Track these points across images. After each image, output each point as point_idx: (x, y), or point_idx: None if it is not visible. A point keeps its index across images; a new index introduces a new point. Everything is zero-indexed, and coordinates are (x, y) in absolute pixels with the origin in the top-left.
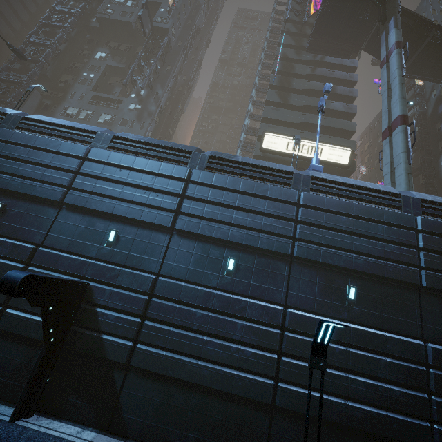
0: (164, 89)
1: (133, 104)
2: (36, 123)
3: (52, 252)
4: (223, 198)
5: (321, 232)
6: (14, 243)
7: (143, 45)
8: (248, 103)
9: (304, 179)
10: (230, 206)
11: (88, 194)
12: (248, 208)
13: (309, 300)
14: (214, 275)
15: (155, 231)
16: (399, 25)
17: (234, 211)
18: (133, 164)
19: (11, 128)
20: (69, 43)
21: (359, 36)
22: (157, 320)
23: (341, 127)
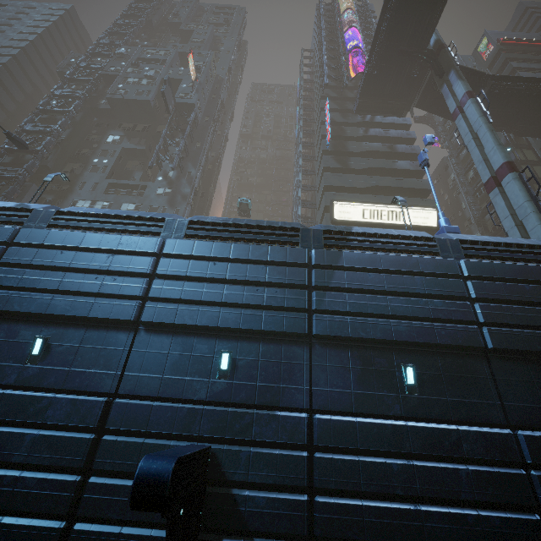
0: (197, 168)
1: (161, 188)
2: (76, 217)
3: (138, 403)
4: (365, 282)
5: (509, 309)
6: (72, 399)
7: (167, 122)
8: (298, 173)
9: (452, 244)
10: (378, 292)
11: (175, 303)
12: (404, 291)
13: (536, 410)
14: (392, 397)
15: (285, 342)
16: (463, 77)
17: (387, 298)
18: (230, 253)
19: (41, 228)
20: (74, 129)
21: (409, 93)
22: (334, 492)
23: (415, 186)
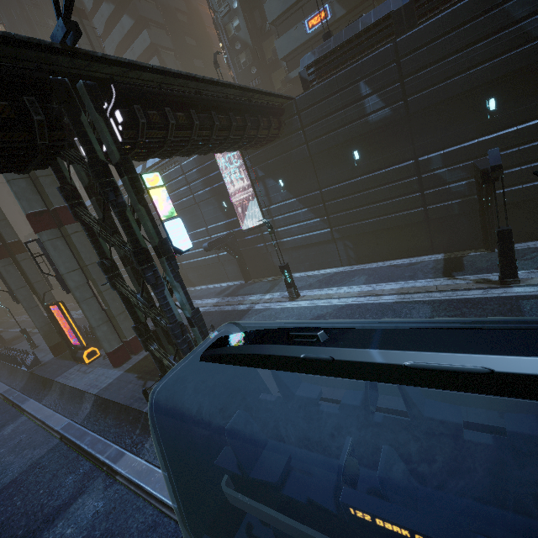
0: None
1: None
2: None
3: None
4: None
5: None
6: None
7: None
8: None
9: None
10: None
11: None
12: None
13: None
14: None
15: None
16: None
17: None
18: None
19: None
20: None
21: None
22: None
23: (142, 49)
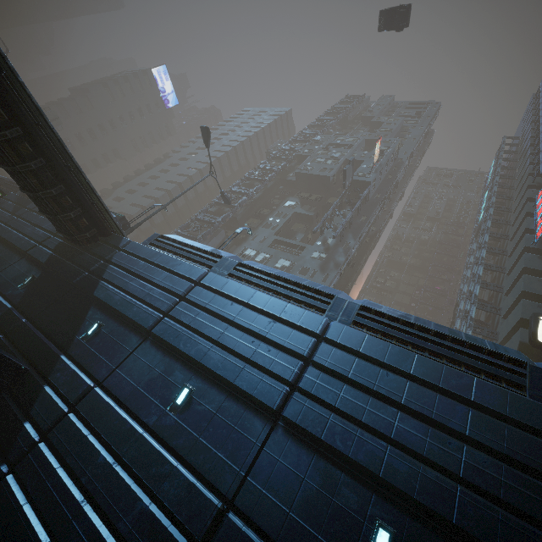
0: (356, 239)
1: (317, 252)
2: (252, 272)
3: (253, 539)
4: None
5: None
6: (189, 481)
7: (340, 195)
8: (477, 266)
9: None
10: None
11: (327, 409)
12: None
13: None
14: None
15: None
16: None
17: None
18: (411, 366)
19: (223, 274)
20: (264, 193)
21: None
22: None
23: None
